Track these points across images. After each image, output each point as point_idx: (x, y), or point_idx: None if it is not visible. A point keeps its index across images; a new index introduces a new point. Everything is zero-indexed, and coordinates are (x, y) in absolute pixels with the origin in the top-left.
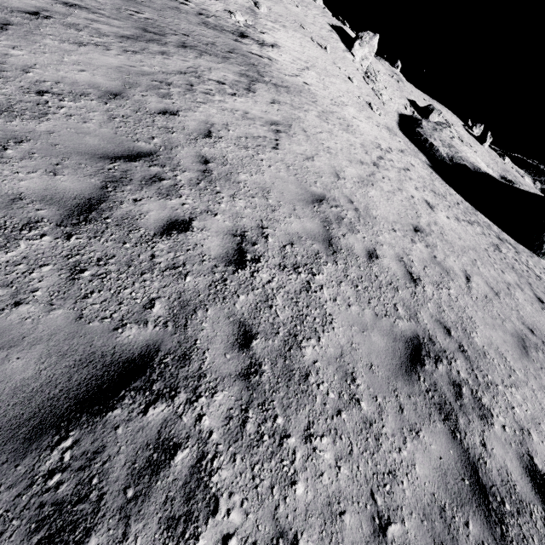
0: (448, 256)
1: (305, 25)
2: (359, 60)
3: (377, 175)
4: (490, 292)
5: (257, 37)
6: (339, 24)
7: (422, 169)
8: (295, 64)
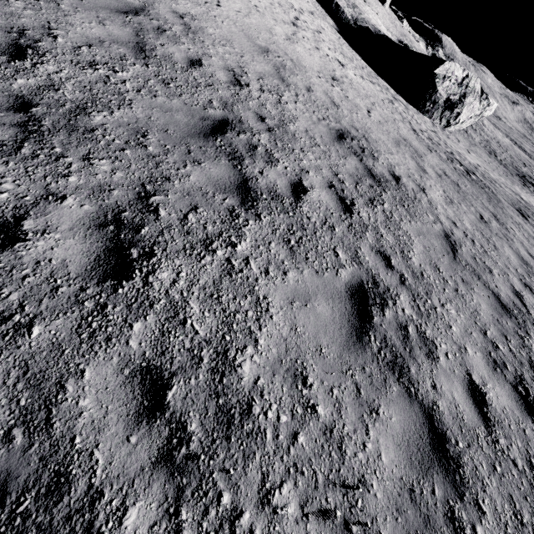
0: (356, 98)
1: None
2: None
3: (298, 35)
4: (382, 120)
5: None
6: None
7: (331, 33)
8: None
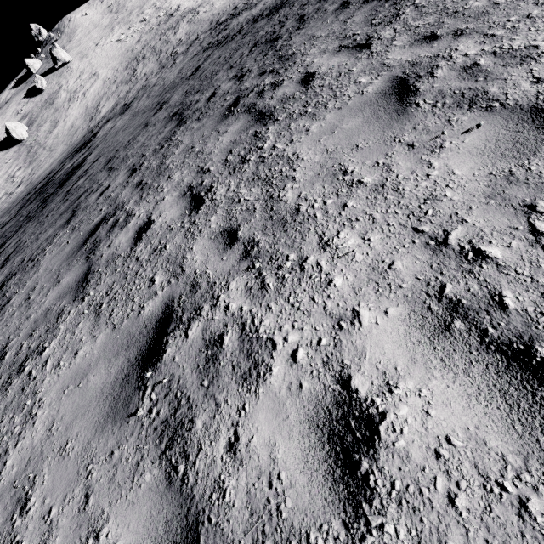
0: None
1: None
2: None
3: None
4: None
5: (173, 11)
6: None
7: None
8: (191, 2)
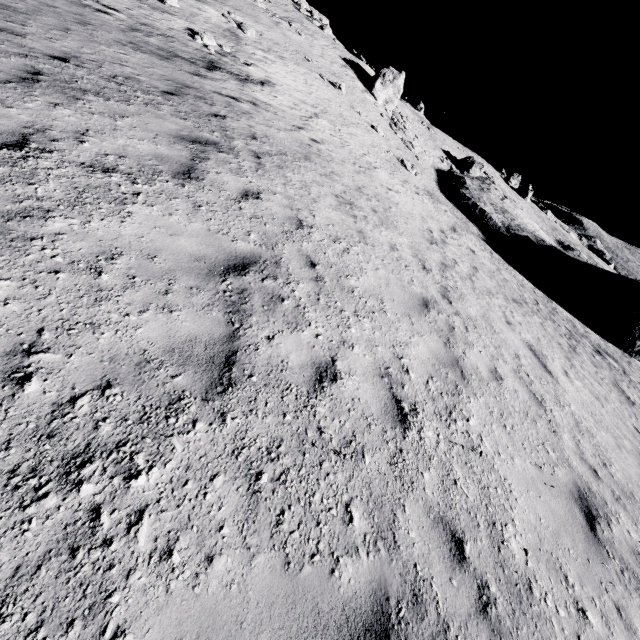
0: None
1: (311, 58)
2: (383, 102)
3: (457, 329)
4: None
5: (238, 70)
6: (354, 58)
7: (482, 251)
8: (297, 109)
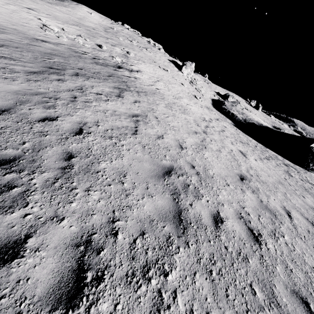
0: (269, 197)
1: (155, 61)
2: (186, 75)
3: (207, 140)
4: (308, 224)
5: (128, 68)
6: (173, 59)
7: (231, 128)
8: (150, 79)
